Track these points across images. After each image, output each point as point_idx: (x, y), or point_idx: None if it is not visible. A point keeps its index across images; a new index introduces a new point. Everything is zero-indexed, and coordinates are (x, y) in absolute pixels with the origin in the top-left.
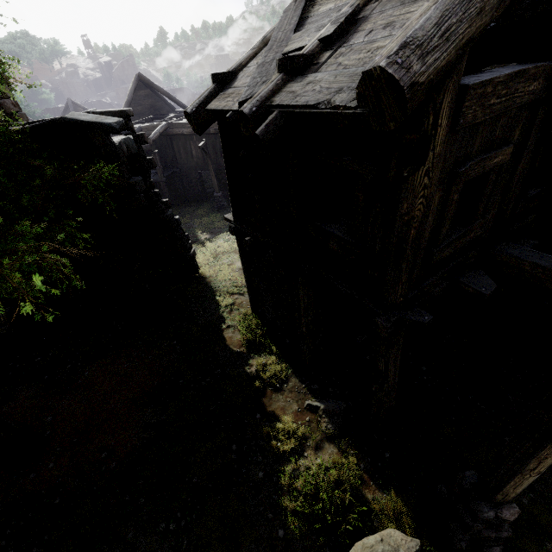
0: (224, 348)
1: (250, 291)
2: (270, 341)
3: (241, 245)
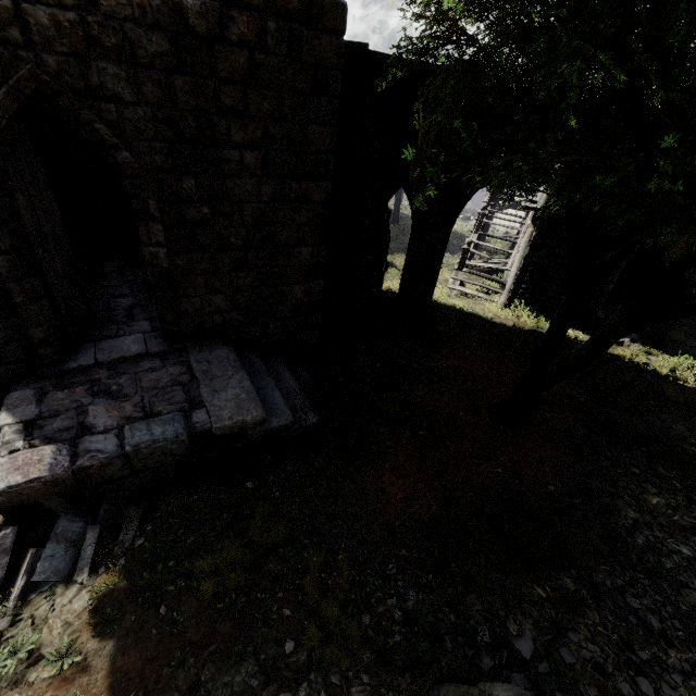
0: (520, 327)
1: (522, 278)
2: (540, 320)
3: (542, 230)
